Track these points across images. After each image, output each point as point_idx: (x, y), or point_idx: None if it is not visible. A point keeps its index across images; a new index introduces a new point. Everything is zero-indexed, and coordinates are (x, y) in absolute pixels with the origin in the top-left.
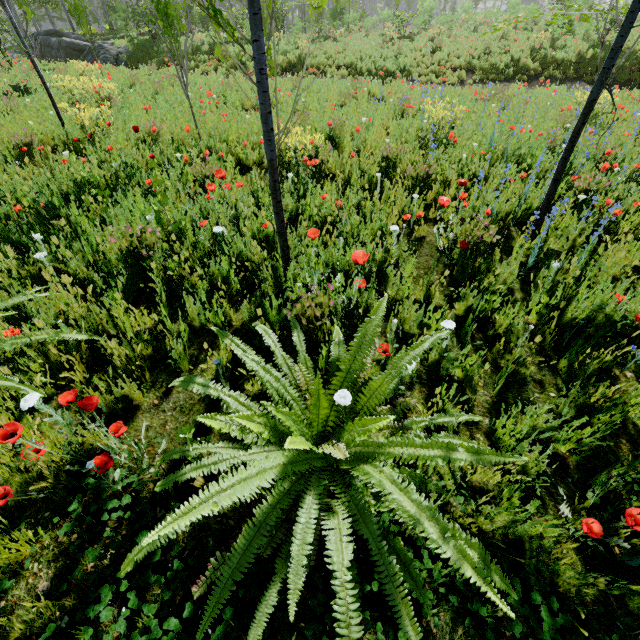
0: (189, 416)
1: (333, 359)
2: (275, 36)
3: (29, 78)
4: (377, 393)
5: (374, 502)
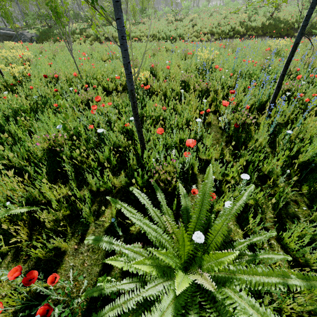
0: (98, 254)
1: (183, 207)
2: (113, 23)
3: None
4: (220, 232)
5: (232, 310)
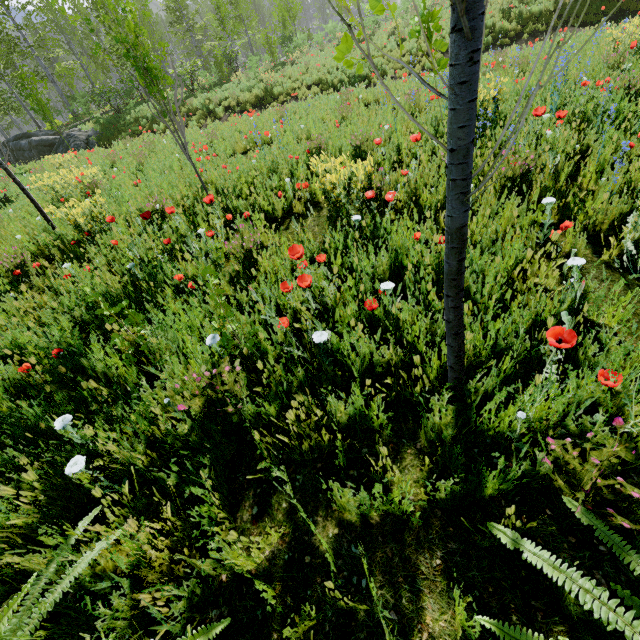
0: None
1: None
2: (234, 76)
3: (8, 186)
4: None
5: None
